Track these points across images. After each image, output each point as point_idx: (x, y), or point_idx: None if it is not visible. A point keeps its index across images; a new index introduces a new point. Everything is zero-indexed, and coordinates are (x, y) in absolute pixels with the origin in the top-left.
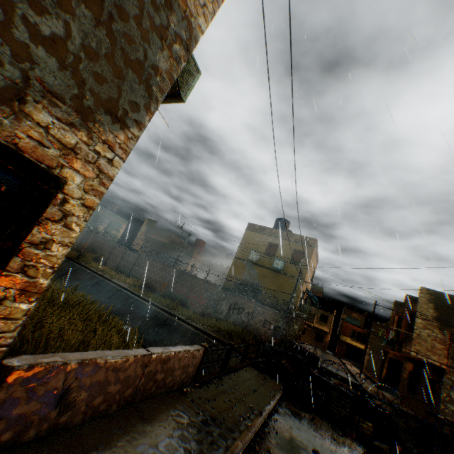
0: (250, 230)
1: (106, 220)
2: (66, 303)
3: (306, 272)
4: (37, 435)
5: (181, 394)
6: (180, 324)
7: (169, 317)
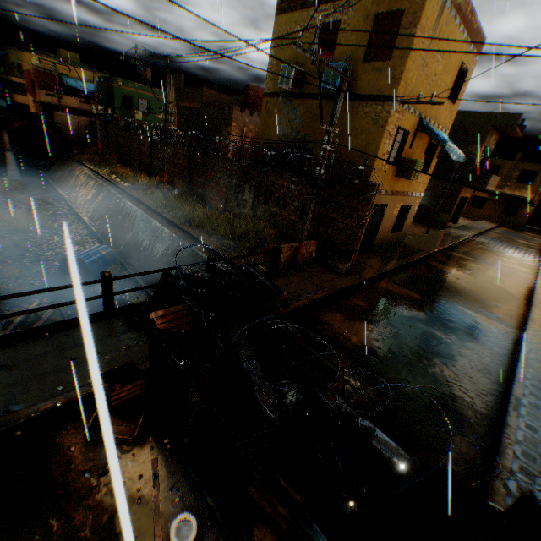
0: (282, 14)
1: None
2: None
3: (401, 75)
4: None
5: None
6: (168, 233)
7: (158, 225)
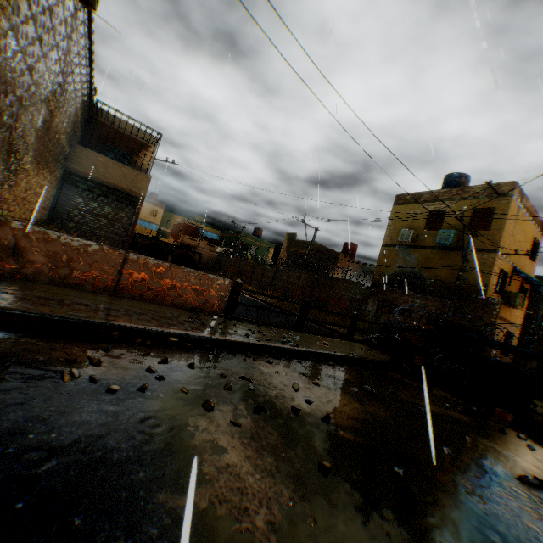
0: (398, 205)
1: (255, 249)
2: None
3: (499, 238)
4: (4, 275)
5: (190, 313)
6: (310, 326)
7: None
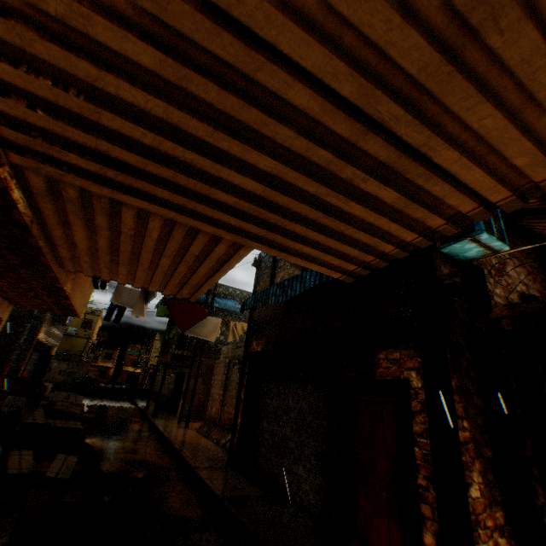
0: None
1: None
2: None
3: (94, 333)
4: None
5: None
6: None
7: None
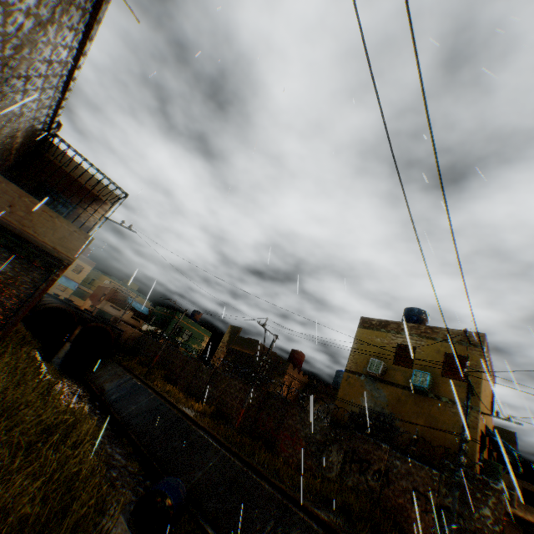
0: (364, 328)
1: (188, 332)
2: (4, 409)
3: (479, 394)
4: None
5: None
6: (259, 483)
7: (242, 468)
